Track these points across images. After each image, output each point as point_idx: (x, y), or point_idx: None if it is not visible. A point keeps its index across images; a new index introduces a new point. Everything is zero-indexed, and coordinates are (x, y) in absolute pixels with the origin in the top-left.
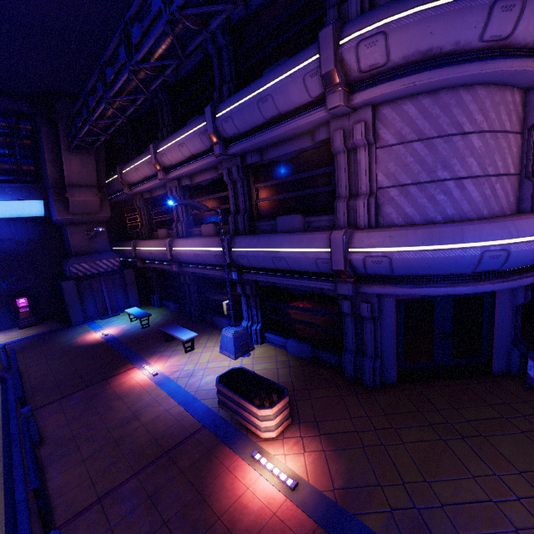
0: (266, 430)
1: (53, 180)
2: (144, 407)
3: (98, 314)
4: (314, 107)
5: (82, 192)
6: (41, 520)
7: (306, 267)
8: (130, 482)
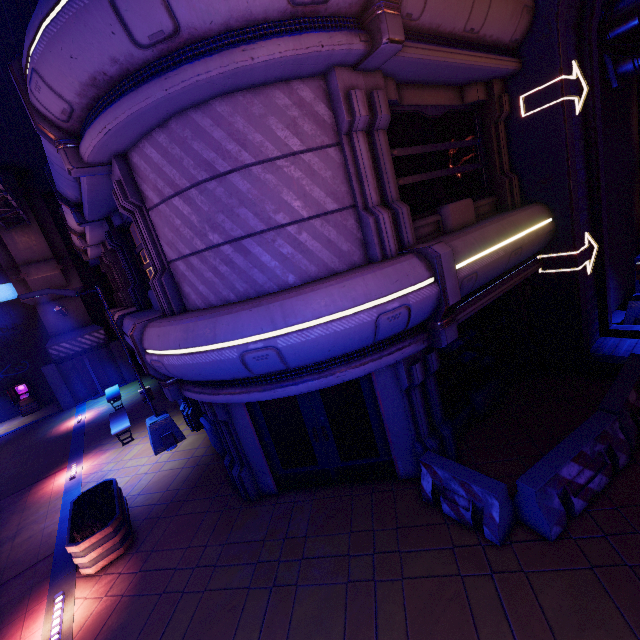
0: (83, 567)
1: (6, 262)
2: (31, 523)
3: (90, 394)
4: None
5: (38, 268)
6: None
7: None
8: None
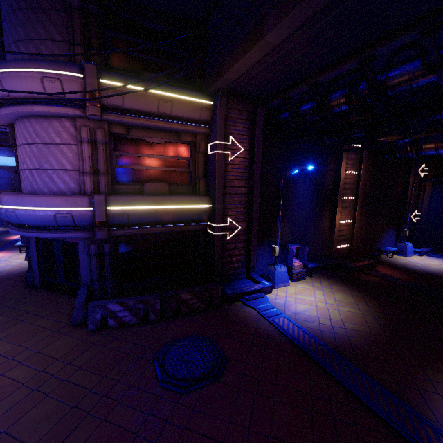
0: None
1: None
2: None
3: None
4: None
5: None
6: None
7: None
8: None
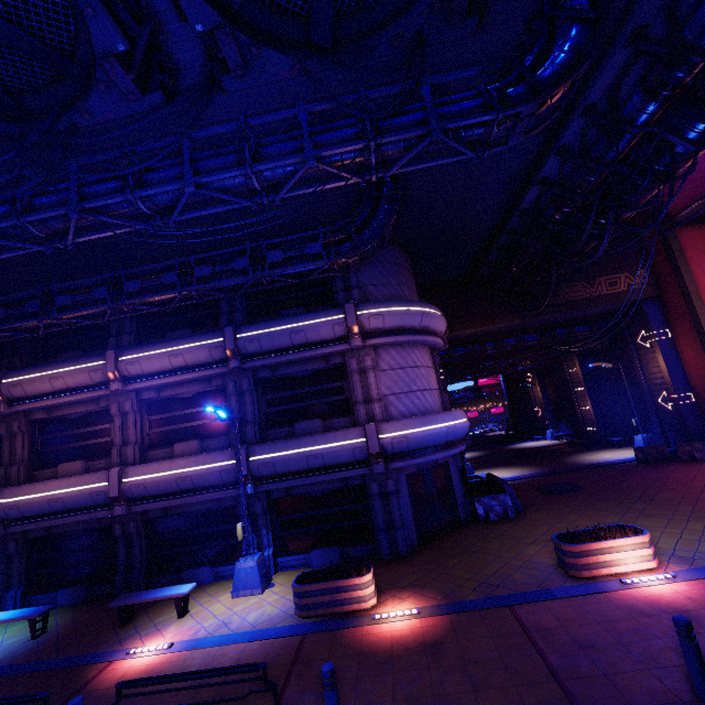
0: (369, 599)
1: None
2: (206, 666)
3: None
4: (336, 342)
5: None
6: (277, 702)
7: (343, 458)
8: (288, 691)
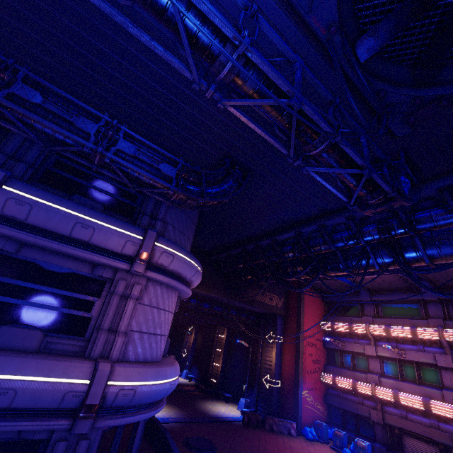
0: None
1: None
2: None
3: None
4: (117, 257)
5: None
6: None
7: (43, 402)
8: None
